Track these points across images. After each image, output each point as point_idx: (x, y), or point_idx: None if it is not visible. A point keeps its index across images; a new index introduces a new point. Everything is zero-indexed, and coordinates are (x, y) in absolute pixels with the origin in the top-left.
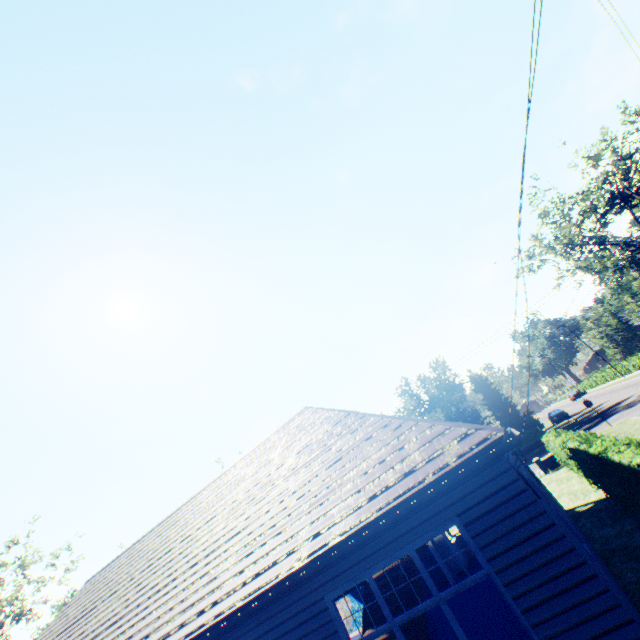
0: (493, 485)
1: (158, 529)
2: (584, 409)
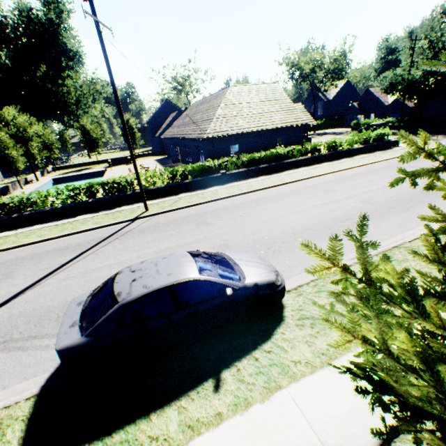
0: (205, 144)
1: (202, 102)
2: None
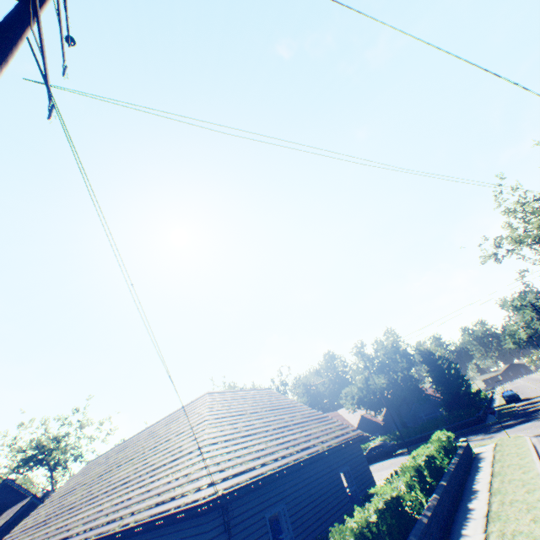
0: (198, 529)
1: (121, 446)
2: (535, 397)
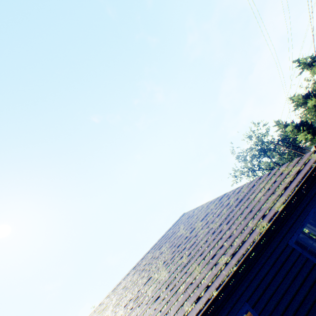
0: None
1: None
2: None
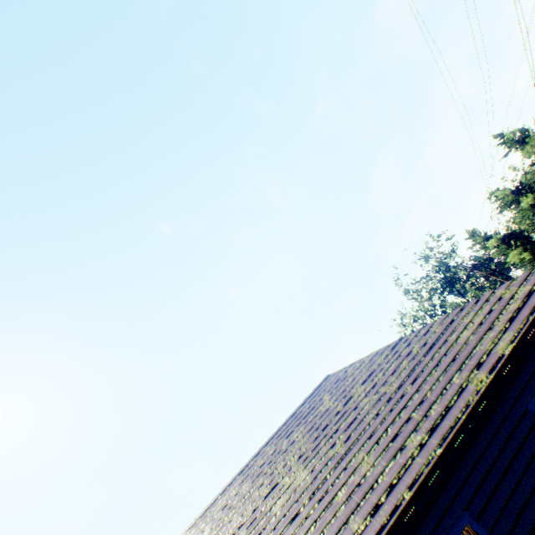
0: None
1: None
2: None
